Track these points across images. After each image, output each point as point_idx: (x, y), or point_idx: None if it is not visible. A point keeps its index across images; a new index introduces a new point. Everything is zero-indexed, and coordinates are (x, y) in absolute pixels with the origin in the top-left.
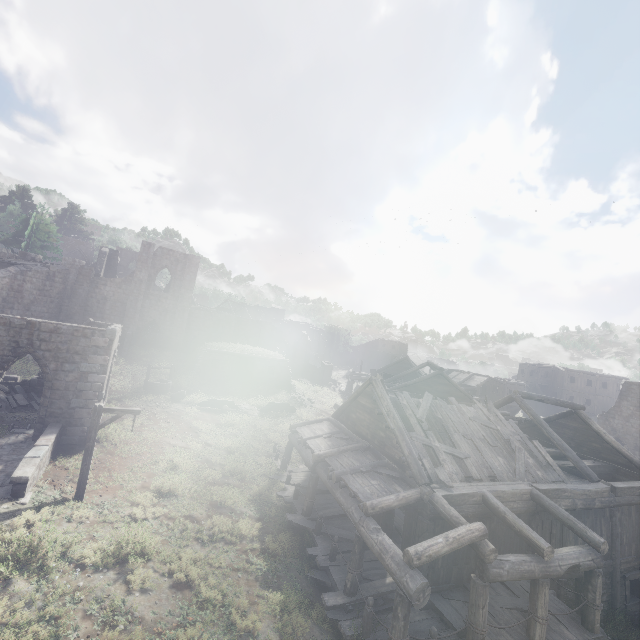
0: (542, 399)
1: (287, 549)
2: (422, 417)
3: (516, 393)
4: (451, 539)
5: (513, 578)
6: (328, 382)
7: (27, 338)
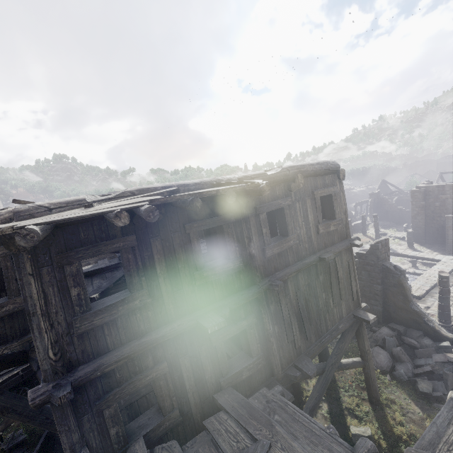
0: None
1: None
2: None
3: None
4: None
5: None
6: None
7: None
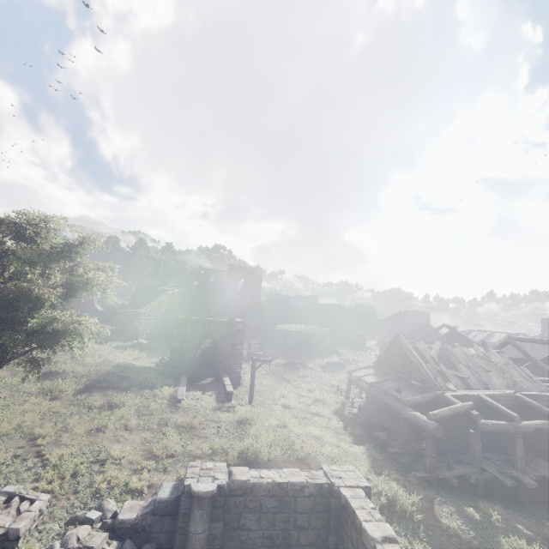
0: (533, 341)
1: (361, 434)
2: (434, 355)
3: (509, 338)
4: (452, 408)
5: (495, 431)
6: (364, 348)
7: (209, 328)
